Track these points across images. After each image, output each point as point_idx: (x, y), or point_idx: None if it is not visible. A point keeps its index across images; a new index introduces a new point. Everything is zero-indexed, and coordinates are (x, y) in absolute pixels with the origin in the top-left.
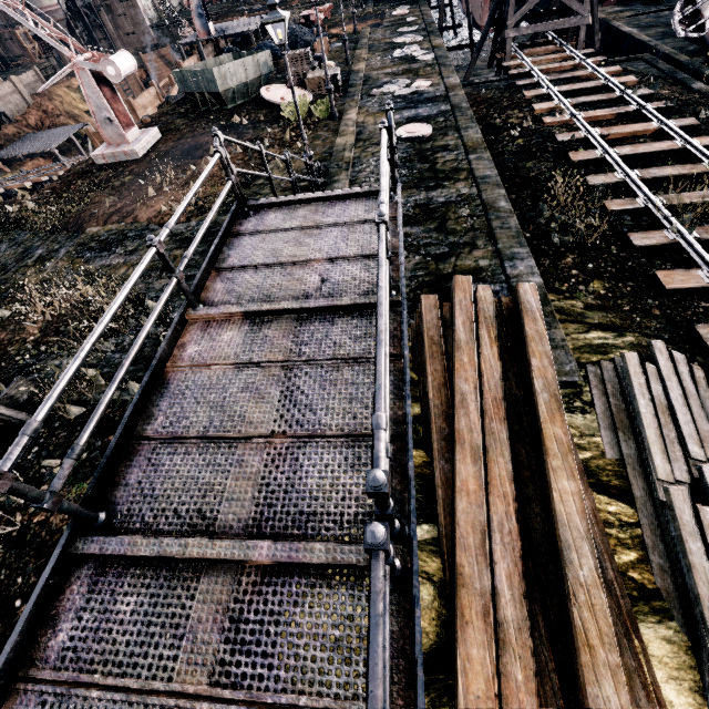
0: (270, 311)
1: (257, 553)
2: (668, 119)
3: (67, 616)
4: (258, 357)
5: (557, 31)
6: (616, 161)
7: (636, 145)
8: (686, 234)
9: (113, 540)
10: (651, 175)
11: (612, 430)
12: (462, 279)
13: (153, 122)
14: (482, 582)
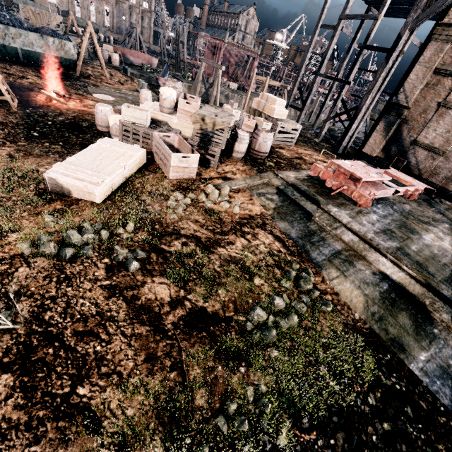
0: None
1: None
2: None
3: None
4: None
5: None
6: None
7: None
8: None
9: None
10: None
11: None
12: None
13: None
14: None
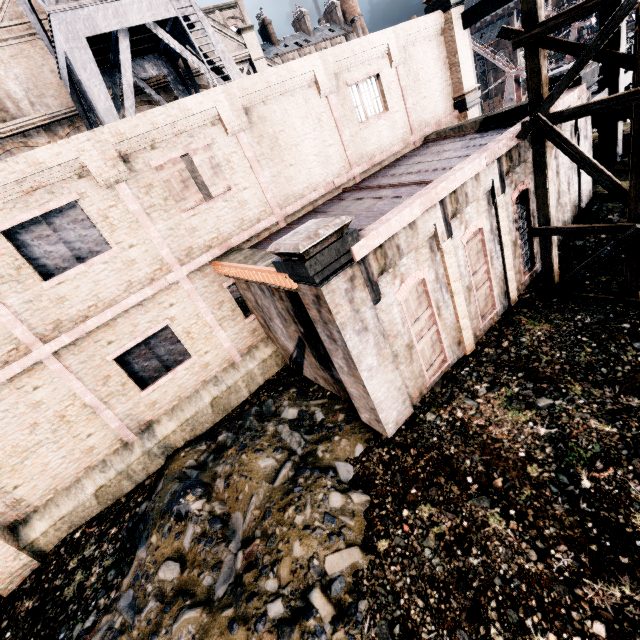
0: None
1: None
2: None
3: None
4: None
5: None
6: None
7: None
8: None
9: None
10: None
11: None
12: None
13: None
14: None
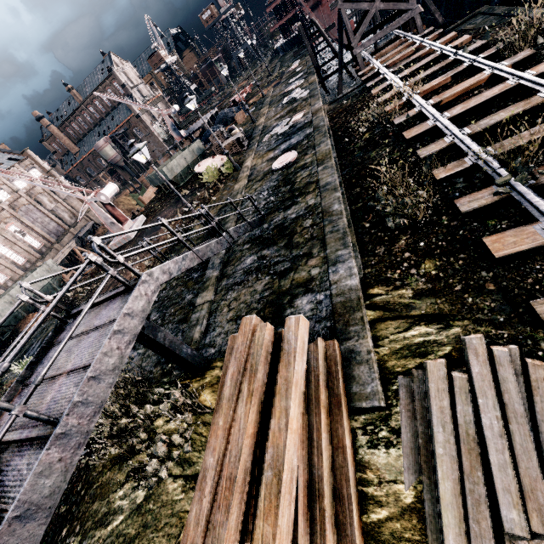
0: (4, 442)
1: None
2: (503, 59)
3: None
4: None
5: (402, 26)
6: (444, 125)
7: (466, 101)
8: (516, 184)
9: None
10: (482, 127)
11: (418, 471)
12: (246, 321)
13: (145, 210)
14: None
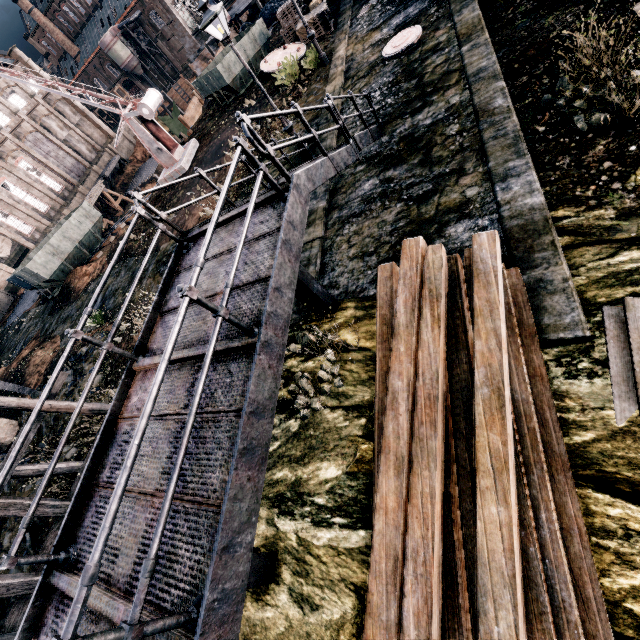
0: (177, 360)
1: (117, 615)
2: None
3: (43, 630)
4: (164, 409)
5: None
6: None
7: None
8: None
9: (63, 578)
10: None
11: (632, 399)
12: (410, 244)
13: (194, 132)
14: (389, 614)
